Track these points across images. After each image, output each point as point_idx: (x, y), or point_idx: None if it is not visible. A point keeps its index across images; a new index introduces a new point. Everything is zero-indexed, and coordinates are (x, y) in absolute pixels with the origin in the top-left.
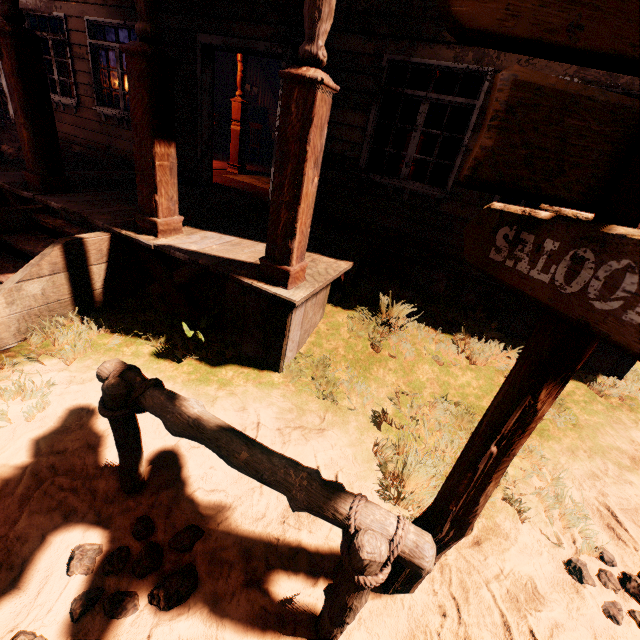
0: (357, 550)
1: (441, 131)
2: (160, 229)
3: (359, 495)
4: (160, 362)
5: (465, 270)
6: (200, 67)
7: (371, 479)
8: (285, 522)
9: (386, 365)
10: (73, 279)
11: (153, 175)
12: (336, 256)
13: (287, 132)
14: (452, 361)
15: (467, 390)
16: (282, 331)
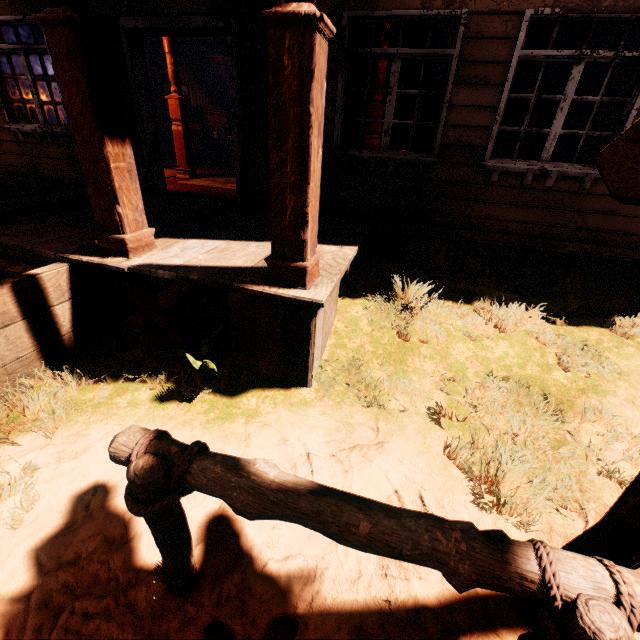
0: (594, 639)
1: (418, 90)
2: (130, 247)
3: (540, 545)
4: (166, 407)
5: (466, 236)
6: (129, 57)
7: (458, 489)
8: (387, 575)
9: (419, 353)
10: (31, 328)
11: (109, 181)
12: (336, 244)
13: (282, 94)
14: (483, 333)
15: (507, 361)
16: (306, 339)
